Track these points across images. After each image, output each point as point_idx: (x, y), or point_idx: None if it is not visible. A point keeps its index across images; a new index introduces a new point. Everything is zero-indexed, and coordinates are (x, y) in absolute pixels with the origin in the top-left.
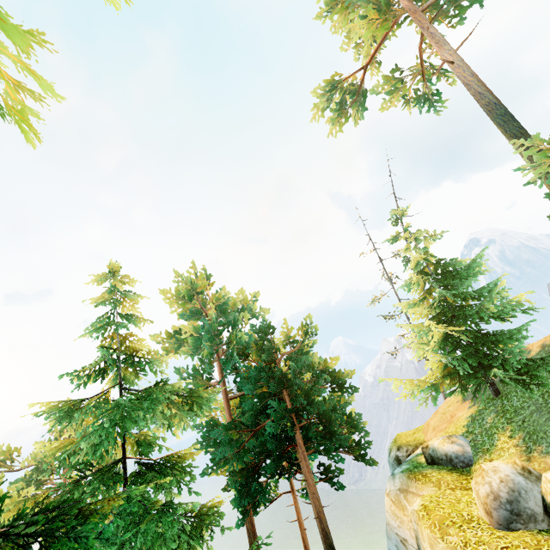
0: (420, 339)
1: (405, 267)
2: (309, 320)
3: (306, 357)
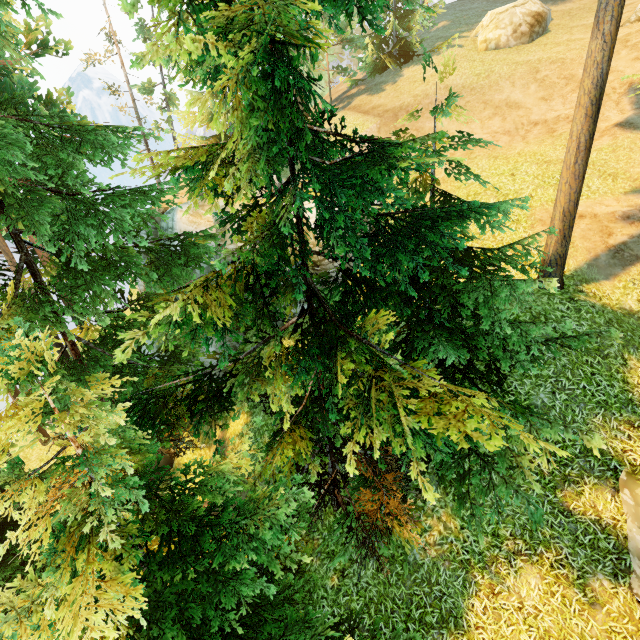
0: (186, 112)
1: (138, 35)
2: (46, 24)
3: (29, 84)
